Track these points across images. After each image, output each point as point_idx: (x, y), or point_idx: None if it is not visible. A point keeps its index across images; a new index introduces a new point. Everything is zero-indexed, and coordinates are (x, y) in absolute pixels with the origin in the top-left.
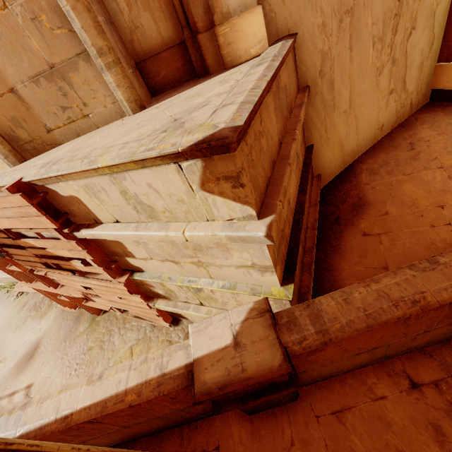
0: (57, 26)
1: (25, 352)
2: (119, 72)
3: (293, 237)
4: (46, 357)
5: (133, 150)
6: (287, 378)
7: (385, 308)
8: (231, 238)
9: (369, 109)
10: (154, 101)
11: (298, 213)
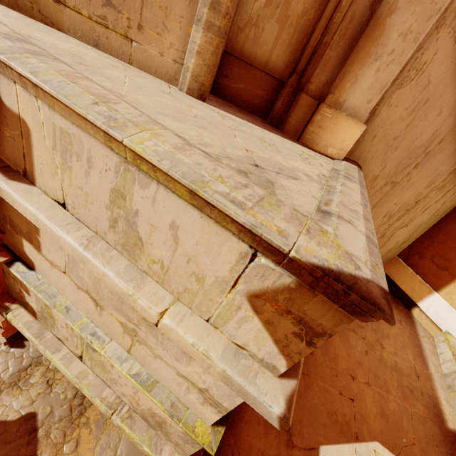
0: None
1: None
2: (213, 43)
3: None
4: None
5: (203, 174)
6: None
7: None
8: (228, 378)
9: None
10: (214, 100)
11: None
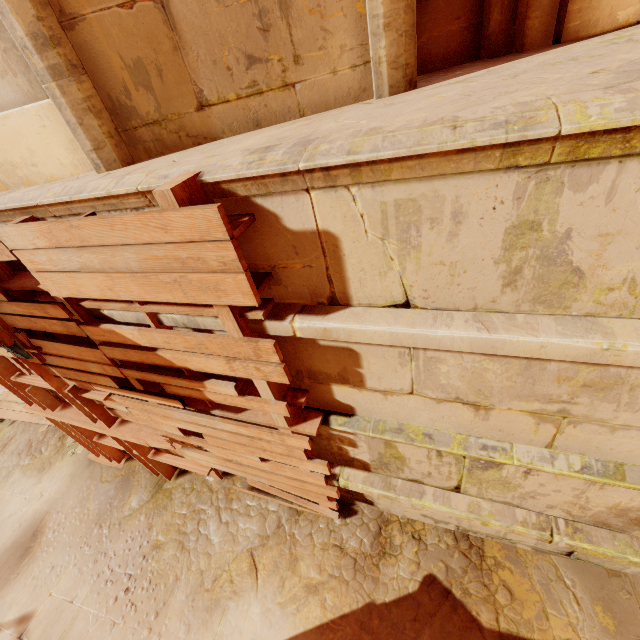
0: None
1: (11, 540)
2: None
3: None
4: (60, 556)
5: None
6: None
7: None
8: None
9: None
10: None
11: None
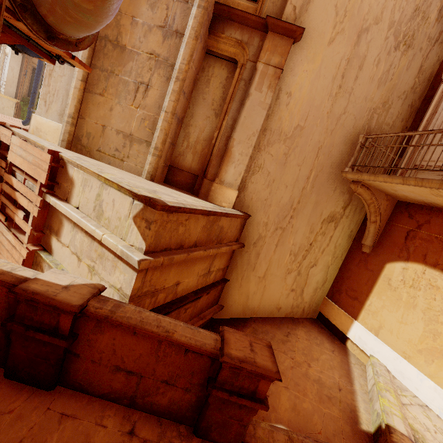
0: (149, 128)
1: None
2: (156, 160)
3: (161, 307)
4: None
5: (122, 181)
6: (68, 333)
7: (153, 324)
8: (123, 252)
9: (275, 289)
10: (162, 183)
11: (179, 300)
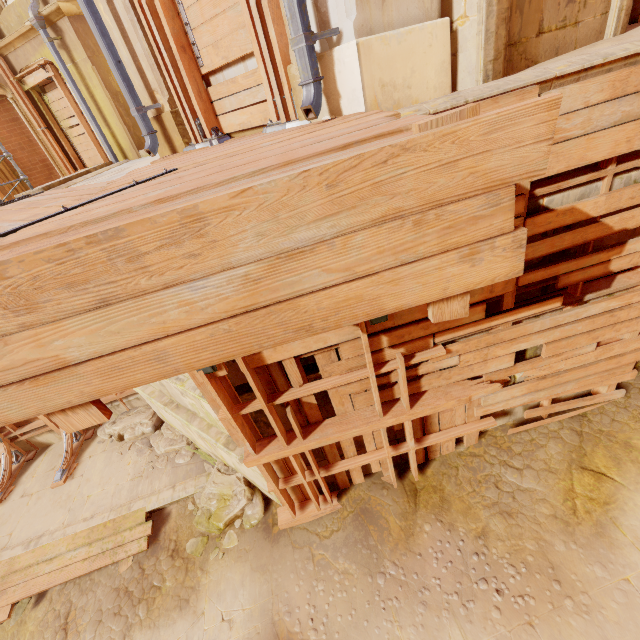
0: None
1: None
2: None
3: None
4: (370, 635)
5: None
6: None
7: None
8: None
9: None
10: None
11: None
